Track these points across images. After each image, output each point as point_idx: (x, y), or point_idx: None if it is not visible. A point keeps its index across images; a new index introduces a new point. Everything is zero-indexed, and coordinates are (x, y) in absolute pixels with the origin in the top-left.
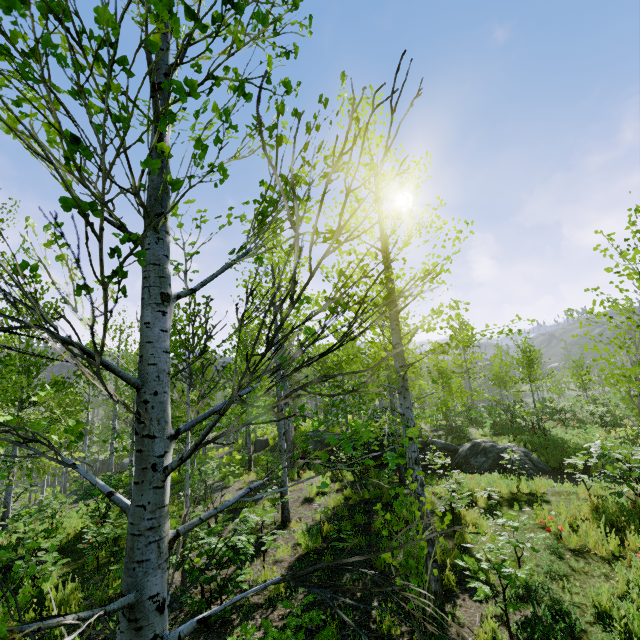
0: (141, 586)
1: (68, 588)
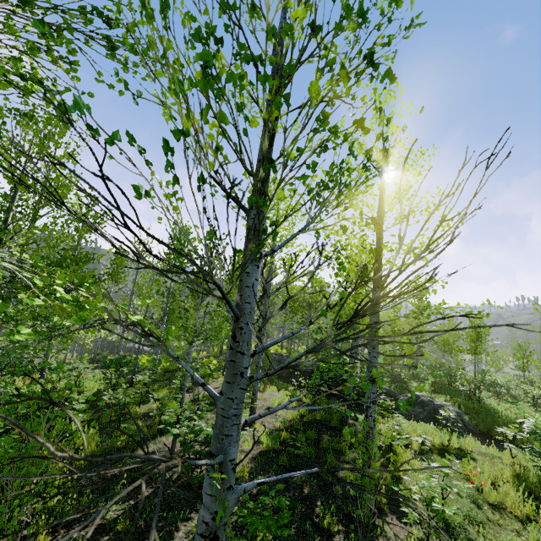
0: (226, 451)
1: (90, 432)
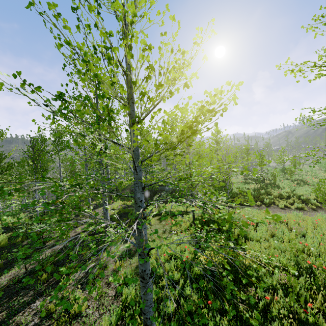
0: None
1: (3, 238)
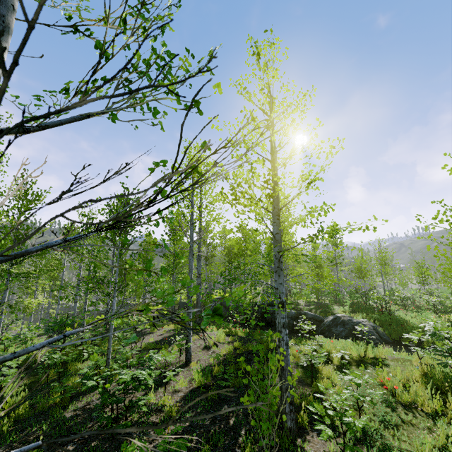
0: None
1: (20, 396)
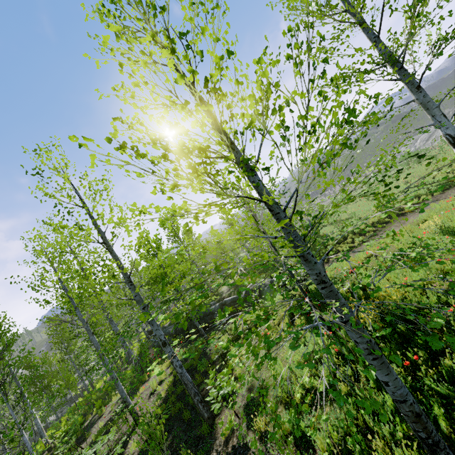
0: None
1: None
